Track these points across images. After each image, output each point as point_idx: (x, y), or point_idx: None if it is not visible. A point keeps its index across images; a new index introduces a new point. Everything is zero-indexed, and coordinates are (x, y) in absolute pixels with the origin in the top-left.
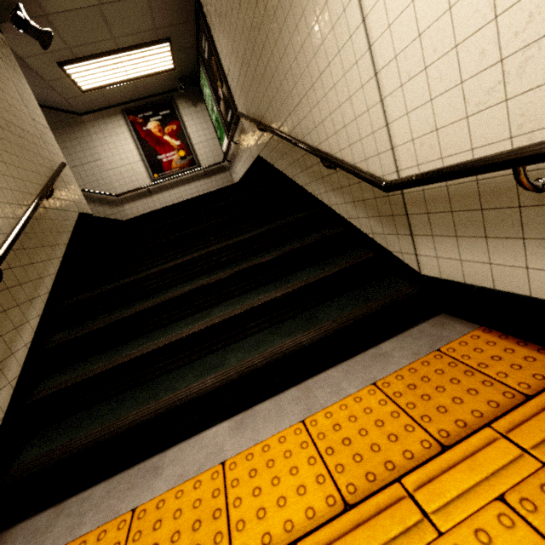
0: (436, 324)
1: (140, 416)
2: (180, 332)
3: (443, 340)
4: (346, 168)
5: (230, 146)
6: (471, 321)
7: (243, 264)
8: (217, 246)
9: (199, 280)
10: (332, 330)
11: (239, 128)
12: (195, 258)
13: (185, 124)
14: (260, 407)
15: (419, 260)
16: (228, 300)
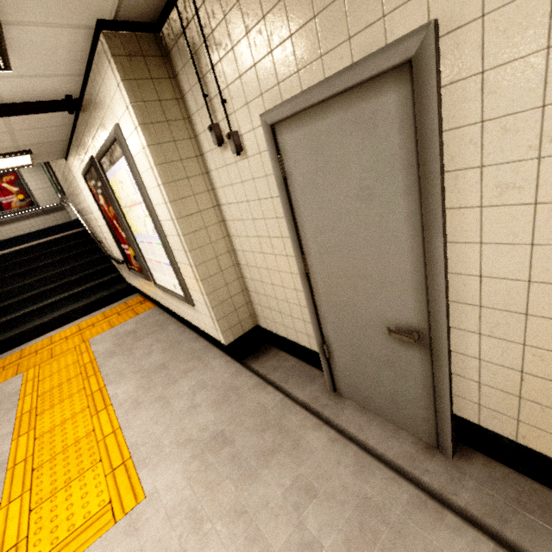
0: (132, 296)
1: (20, 331)
2: (33, 308)
3: (129, 300)
4: (100, 247)
5: (63, 199)
6: (140, 294)
7: (64, 281)
8: (50, 273)
9: (41, 289)
10: (93, 300)
11: (67, 198)
12: (38, 279)
13: (22, 176)
14: (66, 325)
15: (124, 277)
16: (56, 296)
